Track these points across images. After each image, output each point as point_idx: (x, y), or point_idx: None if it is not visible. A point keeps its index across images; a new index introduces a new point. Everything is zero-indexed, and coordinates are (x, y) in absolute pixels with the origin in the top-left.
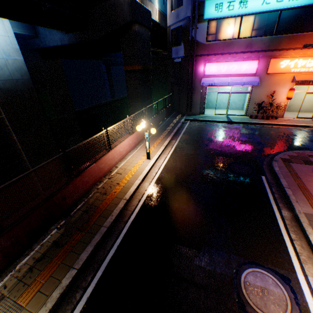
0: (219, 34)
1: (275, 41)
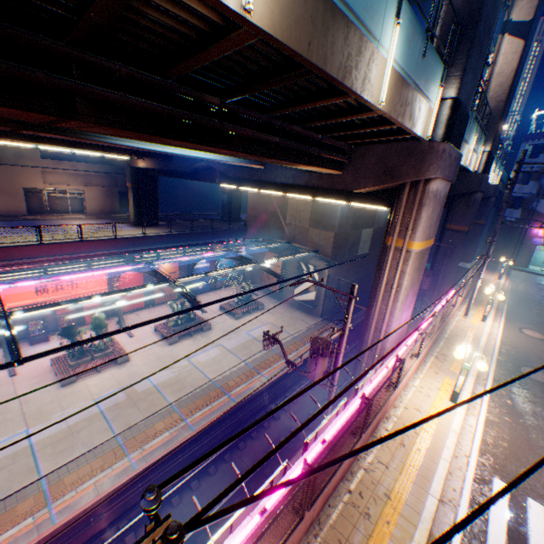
0: None
1: None
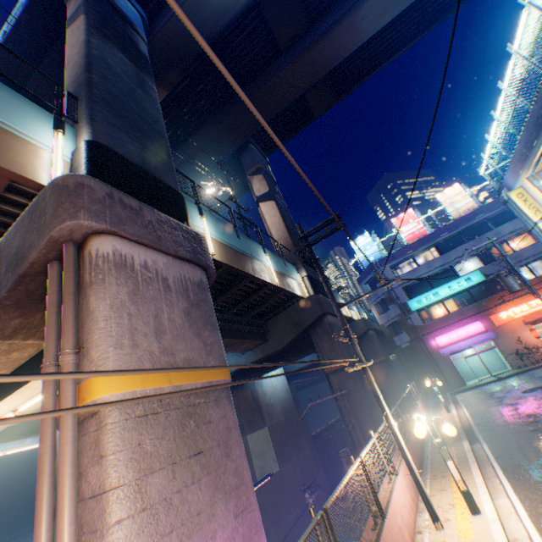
0: (430, 315)
1: (479, 305)
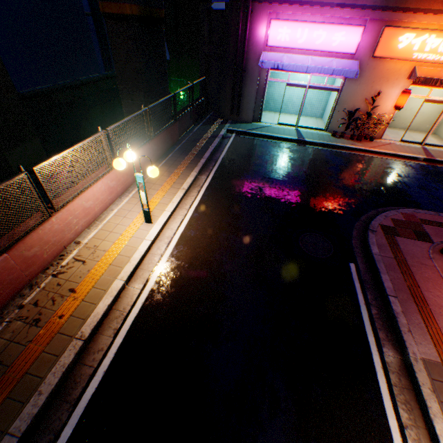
0: None
1: None
